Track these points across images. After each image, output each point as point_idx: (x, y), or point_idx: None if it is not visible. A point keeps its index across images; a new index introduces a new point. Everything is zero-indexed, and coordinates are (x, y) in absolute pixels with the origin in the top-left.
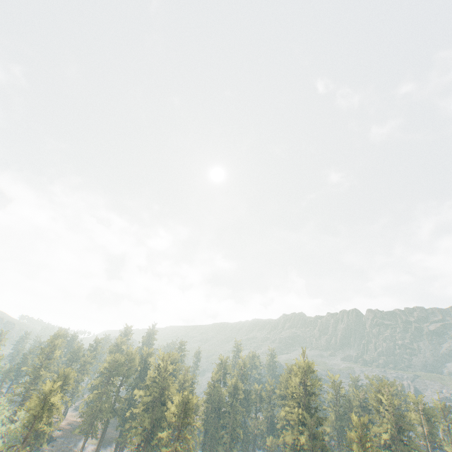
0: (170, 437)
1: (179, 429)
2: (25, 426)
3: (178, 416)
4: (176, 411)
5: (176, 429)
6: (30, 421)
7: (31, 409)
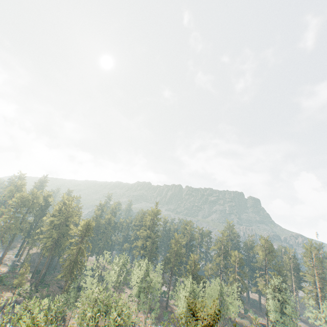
0: (76, 242)
1: (83, 238)
2: None
3: (82, 231)
4: (82, 229)
5: (81, 238)
6: None
7: None
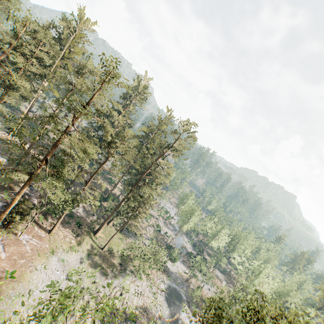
0: None
1: None
2: (319, 300)
3: None
4: None
5: None
6: (322, 300)
7: (323, 292)
